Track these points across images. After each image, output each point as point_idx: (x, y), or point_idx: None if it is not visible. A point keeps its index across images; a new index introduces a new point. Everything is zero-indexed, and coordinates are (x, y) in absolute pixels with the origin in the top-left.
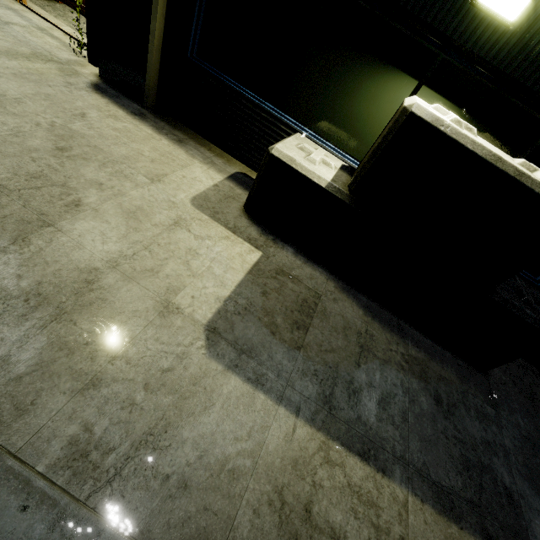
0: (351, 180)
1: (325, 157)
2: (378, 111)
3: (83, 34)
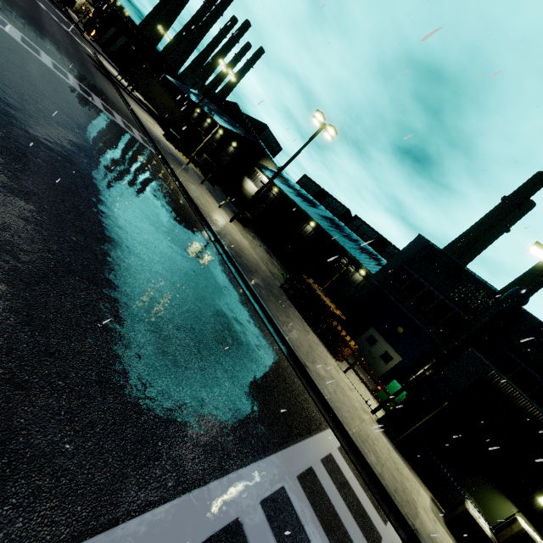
0: (501, 540)
1: (484, 520)
2: (501, 509)
3: (369, 399)
